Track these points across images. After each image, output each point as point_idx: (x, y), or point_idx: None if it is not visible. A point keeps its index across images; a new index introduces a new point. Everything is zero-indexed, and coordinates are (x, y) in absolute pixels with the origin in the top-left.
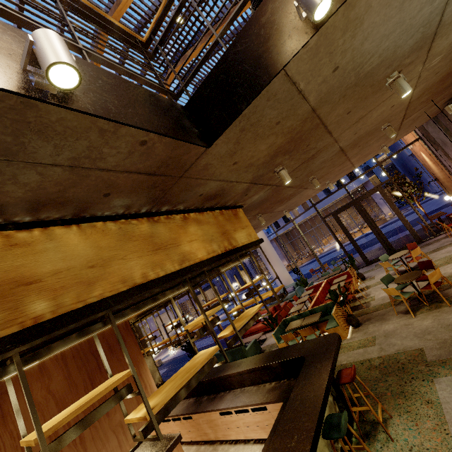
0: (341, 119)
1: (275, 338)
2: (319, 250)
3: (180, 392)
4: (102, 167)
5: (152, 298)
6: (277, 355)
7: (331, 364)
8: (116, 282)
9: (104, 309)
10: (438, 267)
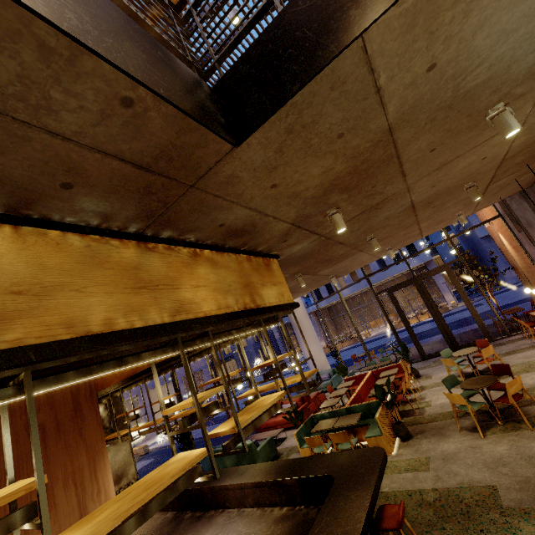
0: (421, 158)
1: (297, 440)
2: (365, 333)
3: (126, 523)
4: (53, 129)
5: (117, 359)
6: (296, 467)
7: (371, 496)
8: (54, 323)
9: (14, 365)
10: (515, 374)
